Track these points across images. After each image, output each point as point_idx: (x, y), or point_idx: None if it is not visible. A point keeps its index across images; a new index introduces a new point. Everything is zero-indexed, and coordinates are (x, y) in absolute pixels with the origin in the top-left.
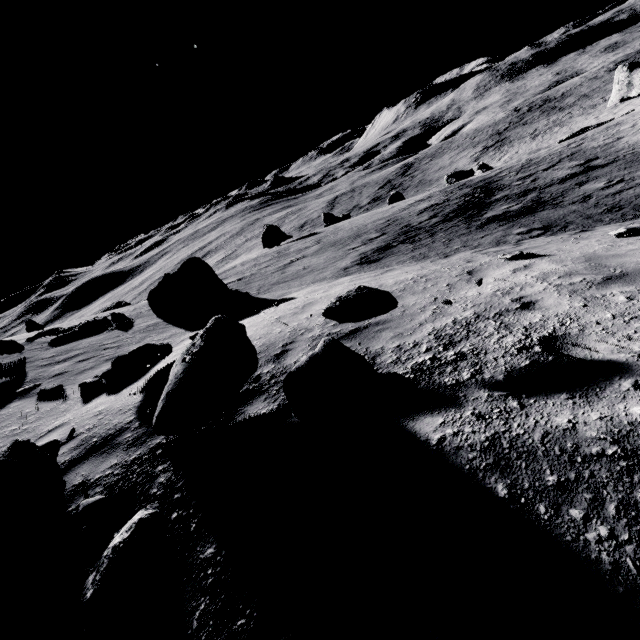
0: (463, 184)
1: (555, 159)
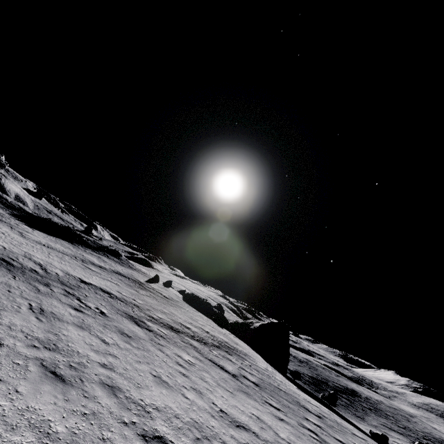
0: None
1: None
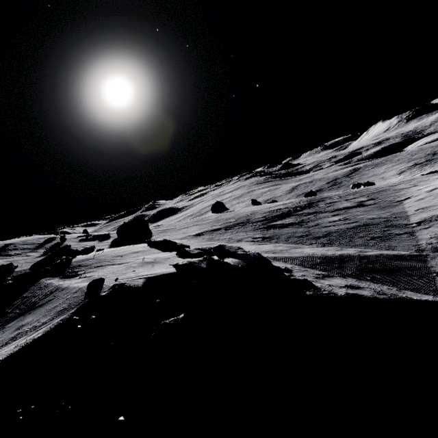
0: (313, 198)
1: (366, 193)
